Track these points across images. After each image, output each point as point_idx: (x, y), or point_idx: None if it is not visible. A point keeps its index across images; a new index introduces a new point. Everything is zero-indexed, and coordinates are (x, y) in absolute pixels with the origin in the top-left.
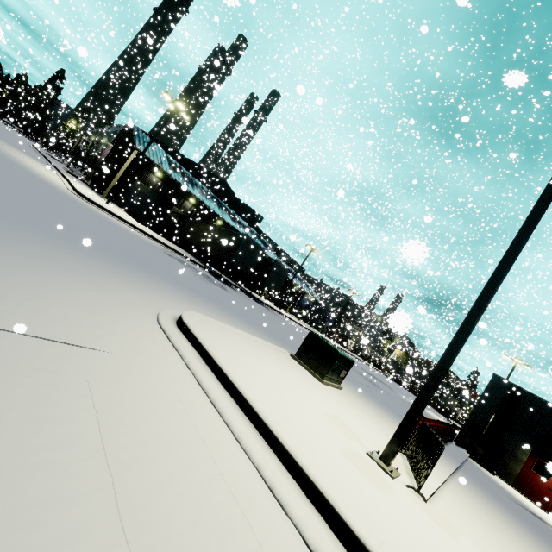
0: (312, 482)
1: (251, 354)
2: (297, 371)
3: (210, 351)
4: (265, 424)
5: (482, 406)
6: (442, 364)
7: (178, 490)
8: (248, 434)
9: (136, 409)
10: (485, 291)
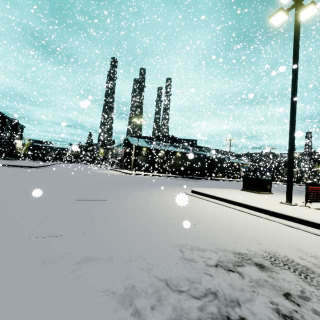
0: (250, 206)
1: (221, 192)
2: (244, 193)
3: (207, 193)
4: (232, 201)
5: None
6: (289, 159)
7: (215, 210)
8: (228, 204)
9: (197, 204)
10: (290, 127)
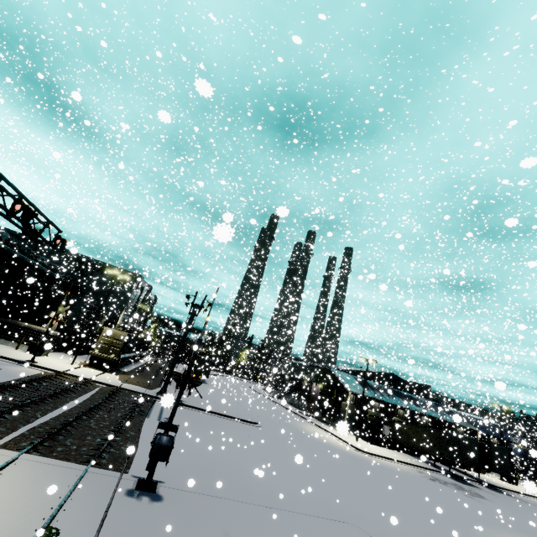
0: None
1: None
2: None
3: None
4: None
5: None
6: None
7: None
8: None
9: None
10: None
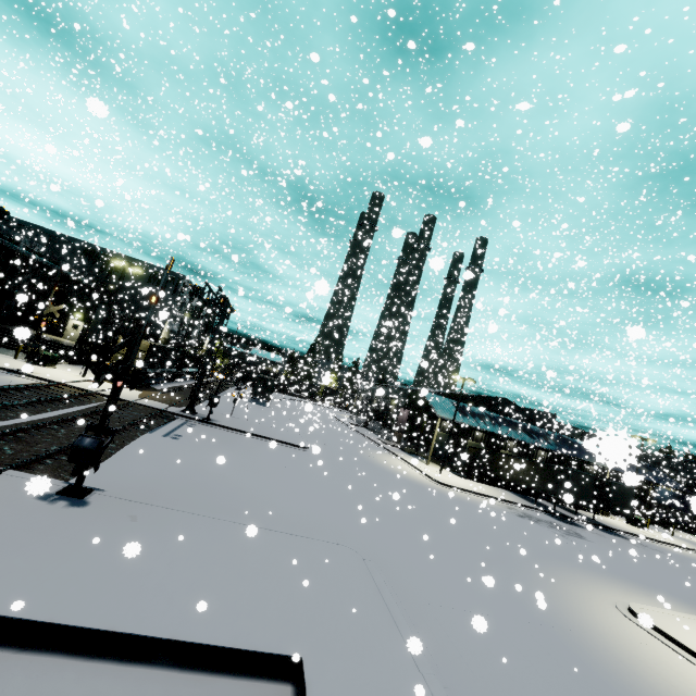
0: None
1: (688, 631)
2: None
3: (672, 635)
4: None
5: None
6: None
7: None
8: None
9: (677, 666)
10: None
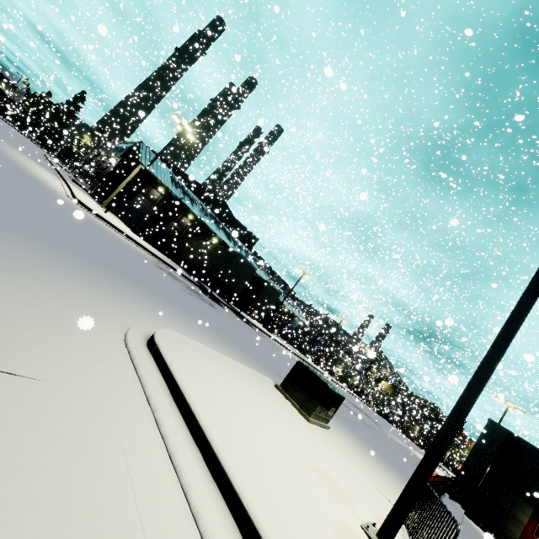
0: None
1: (230, 385)
2: (281, 406)
3: (180, 381)
4: (234, 492)
5: (477, 454)
6: (455, 417)
7: None
8: (211, 506)
9: (49, 472)
10: (503, 332)
